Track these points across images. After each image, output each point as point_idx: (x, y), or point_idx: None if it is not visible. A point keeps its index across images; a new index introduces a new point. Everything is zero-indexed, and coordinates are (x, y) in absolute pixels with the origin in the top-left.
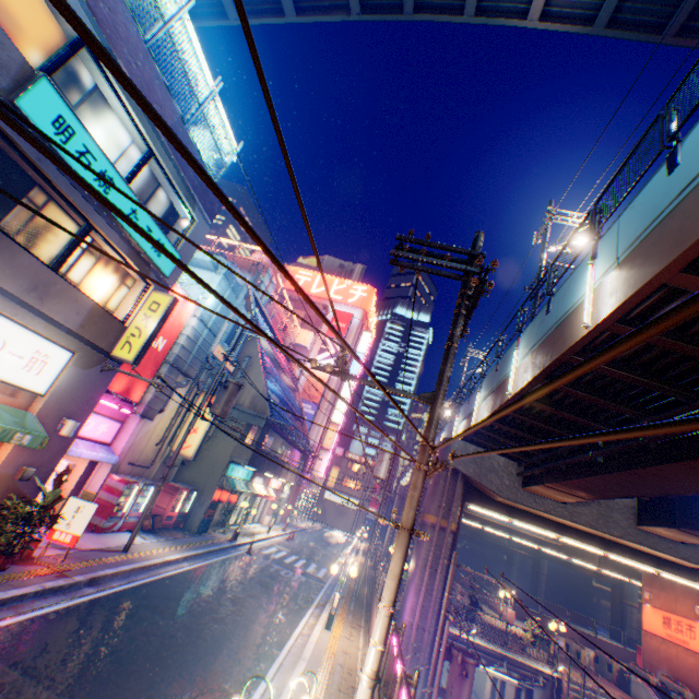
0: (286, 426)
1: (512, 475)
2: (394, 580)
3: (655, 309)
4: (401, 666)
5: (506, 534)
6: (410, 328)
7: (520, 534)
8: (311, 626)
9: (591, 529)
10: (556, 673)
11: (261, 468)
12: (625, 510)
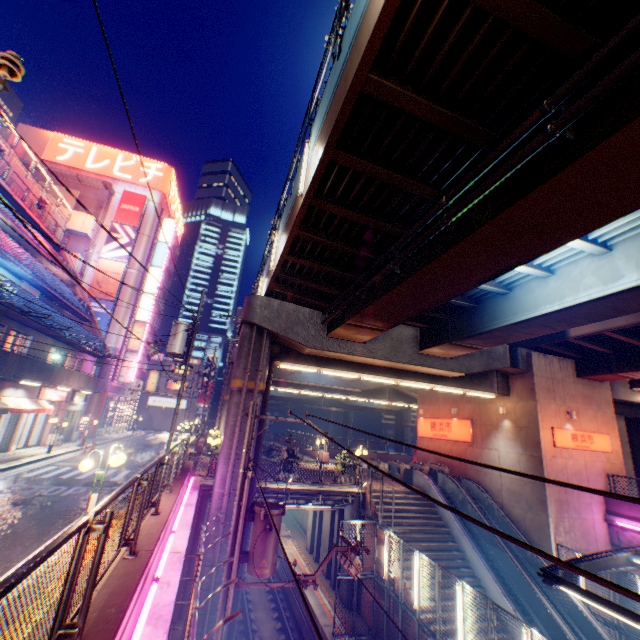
0: (38, 313)
1: (318, 325)
2: None
3: None
4: None
5: (320, 393)
6: None
7: (331, 390)
8: None
9: (386, 361)
10: (362, 489)
11: (2, 373)
12: (411, 340)
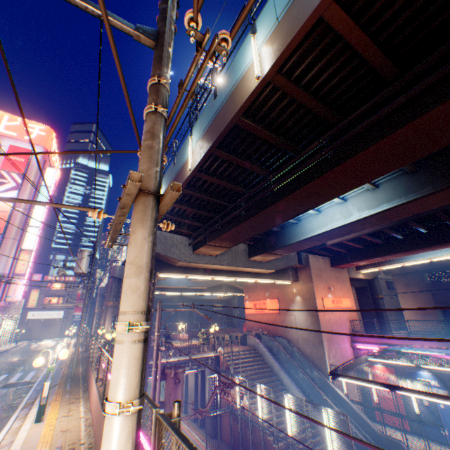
0: None
1: (187, 246)
2: (143, 276)
3: (299, 65)
4: (154, 412)
5: (179, 293)
6: (99, 54)
7: (187, 290)
8: (17, 431)
9: (230, 267)
10: (217, 353)
11: None
12: (244, 252)
